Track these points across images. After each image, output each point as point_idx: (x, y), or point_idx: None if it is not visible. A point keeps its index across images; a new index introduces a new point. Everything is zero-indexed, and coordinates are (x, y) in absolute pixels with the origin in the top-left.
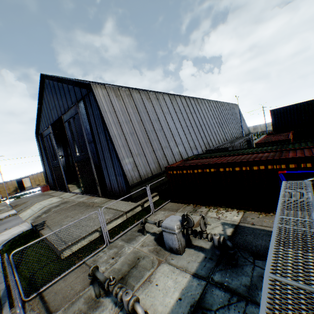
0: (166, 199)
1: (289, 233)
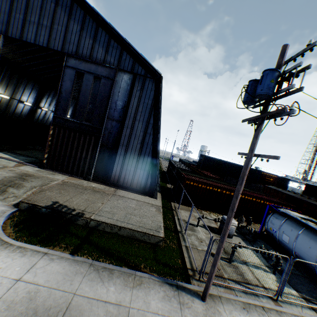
0: (168, 200)
1: (314, 226)
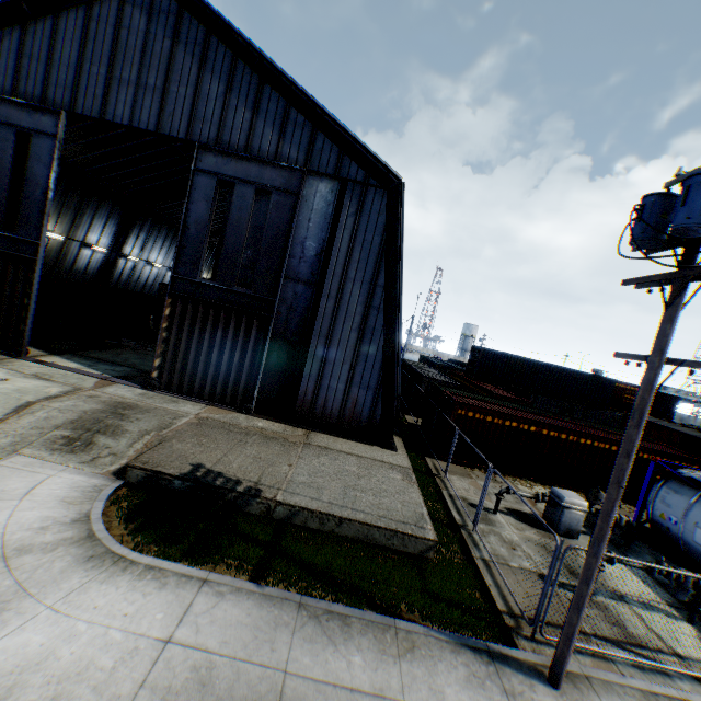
0: (418, 453)
1: None
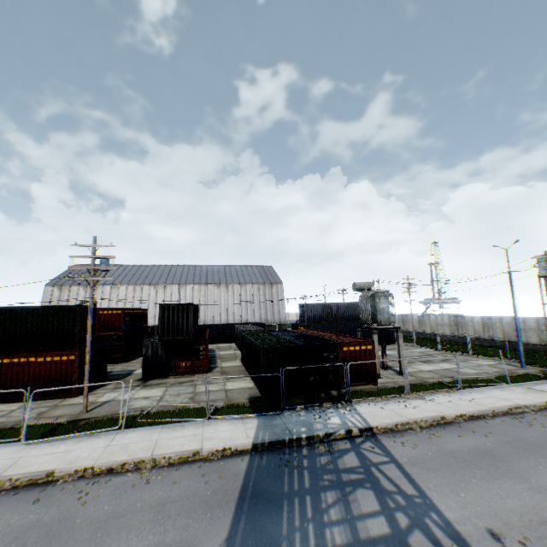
0: None
1: None
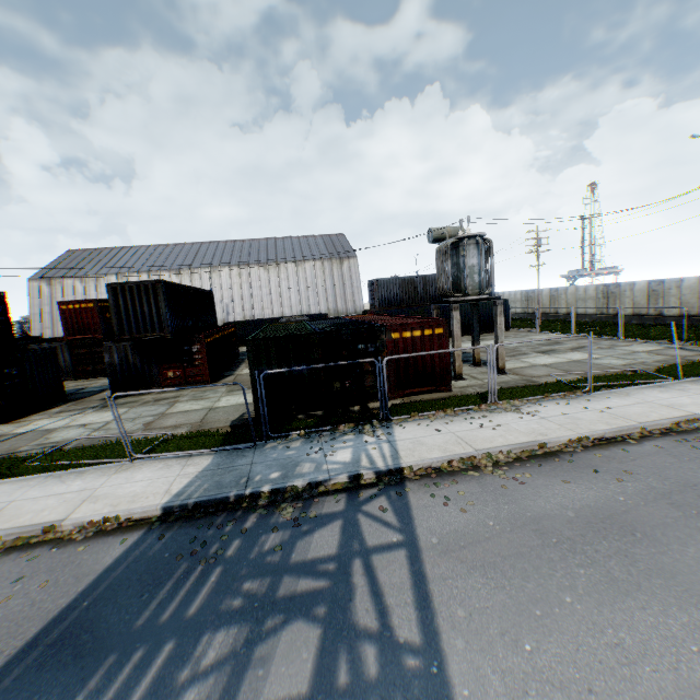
0: None
1: None
